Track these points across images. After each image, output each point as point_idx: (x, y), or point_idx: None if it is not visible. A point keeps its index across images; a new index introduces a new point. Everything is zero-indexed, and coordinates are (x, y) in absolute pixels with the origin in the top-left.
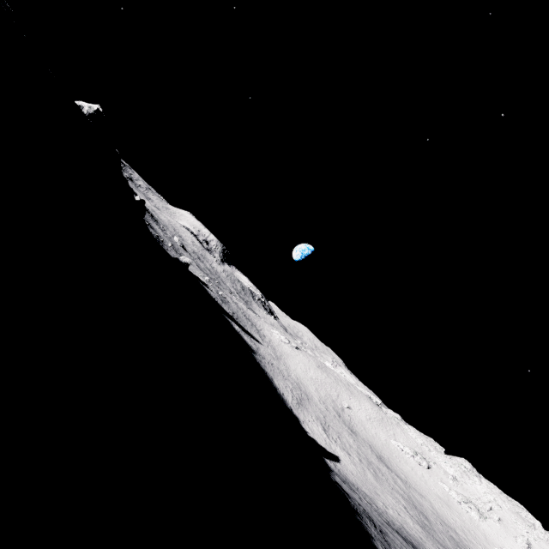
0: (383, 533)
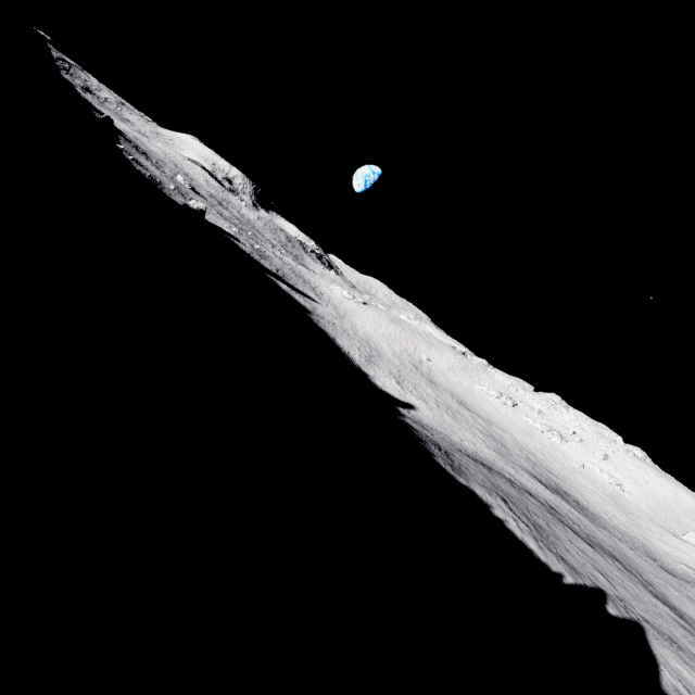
0: (449, 454)
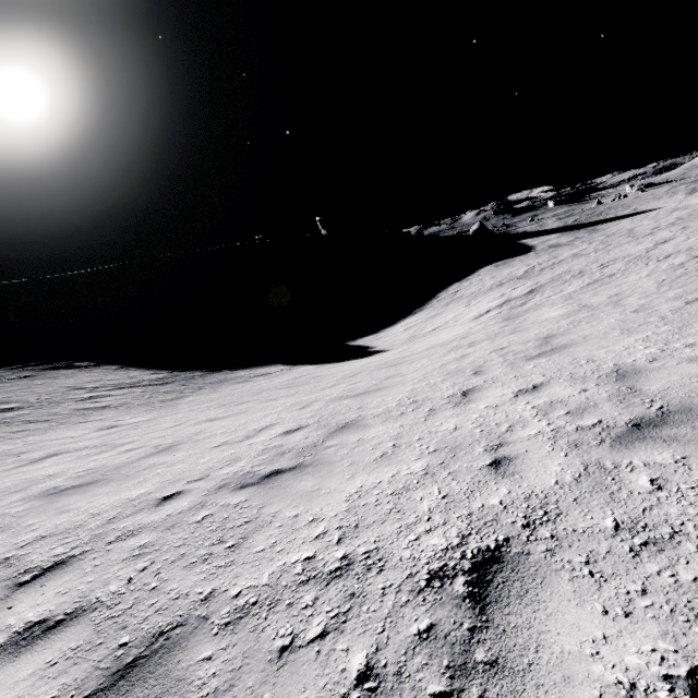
0: None
